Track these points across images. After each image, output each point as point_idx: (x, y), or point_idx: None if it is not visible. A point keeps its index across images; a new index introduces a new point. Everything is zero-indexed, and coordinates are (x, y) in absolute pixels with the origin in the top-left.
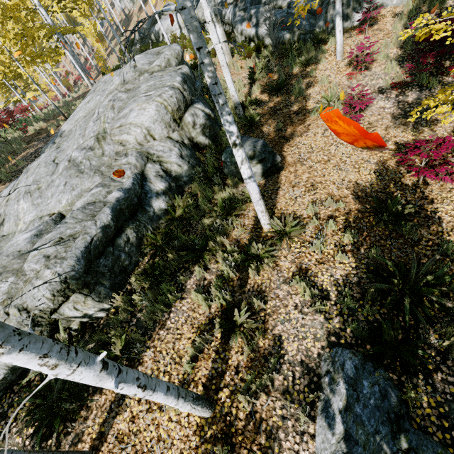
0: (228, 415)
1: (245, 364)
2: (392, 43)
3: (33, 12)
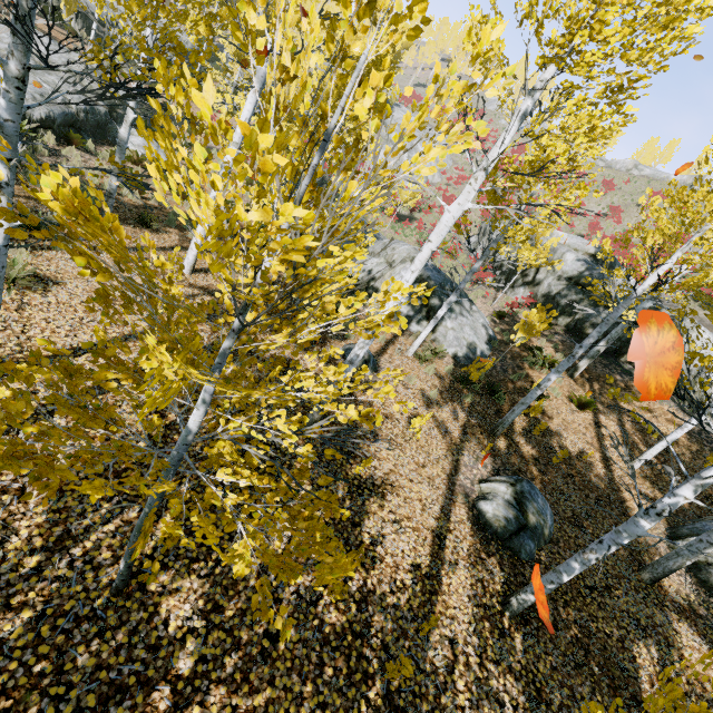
0: None
1: None
2: None
3: None
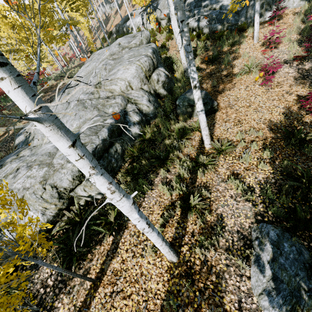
0: (189, 262)
1: (198, 231)
2: (293, 31)
3: (53, 11)
